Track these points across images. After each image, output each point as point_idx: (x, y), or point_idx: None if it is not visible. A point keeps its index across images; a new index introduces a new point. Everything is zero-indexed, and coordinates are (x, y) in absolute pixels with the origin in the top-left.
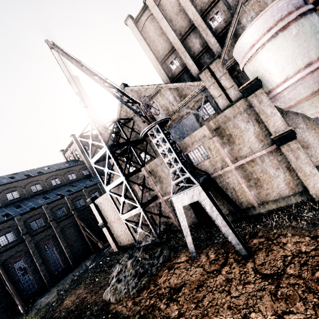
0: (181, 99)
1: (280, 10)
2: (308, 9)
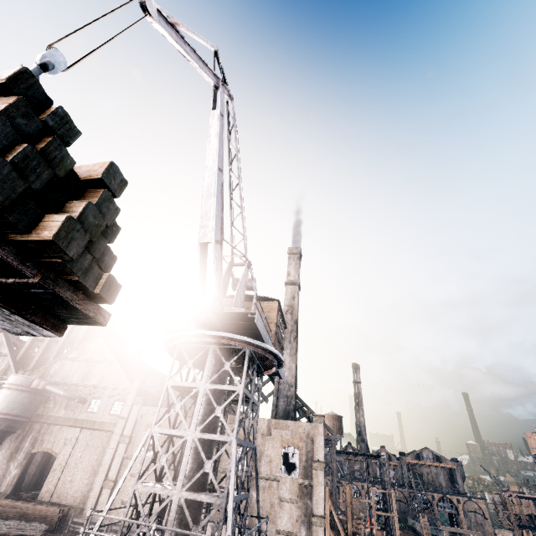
0: (3, 374)
1: (17, 380)
2: (23, 389)
